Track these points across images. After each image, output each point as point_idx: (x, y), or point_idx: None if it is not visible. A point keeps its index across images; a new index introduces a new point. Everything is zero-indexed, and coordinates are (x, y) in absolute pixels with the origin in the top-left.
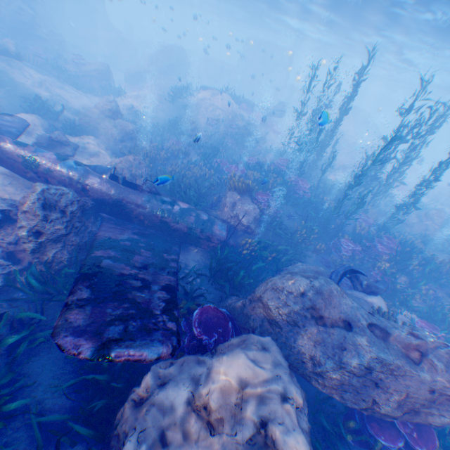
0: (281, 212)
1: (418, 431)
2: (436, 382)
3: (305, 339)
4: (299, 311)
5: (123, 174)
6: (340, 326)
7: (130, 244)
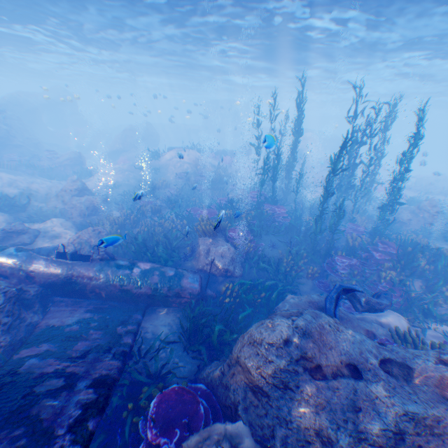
0: (263, 244)
1: None
2: None
3: (304, 407)
4: (287, 365)
5: (81, 247)
6: (345, 374)
7: (77, 327)
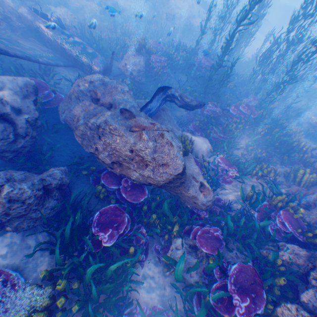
0: (173, 77)
1: (132, 188)
2: (136, 146)
3: (80, 108)
4: (84, 91)
5: None
6: (106, 106)
7: (27, 48)
